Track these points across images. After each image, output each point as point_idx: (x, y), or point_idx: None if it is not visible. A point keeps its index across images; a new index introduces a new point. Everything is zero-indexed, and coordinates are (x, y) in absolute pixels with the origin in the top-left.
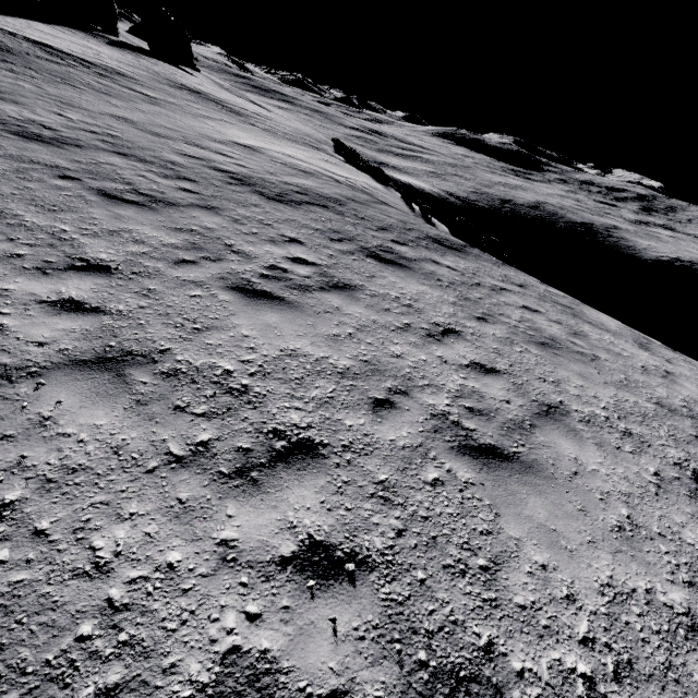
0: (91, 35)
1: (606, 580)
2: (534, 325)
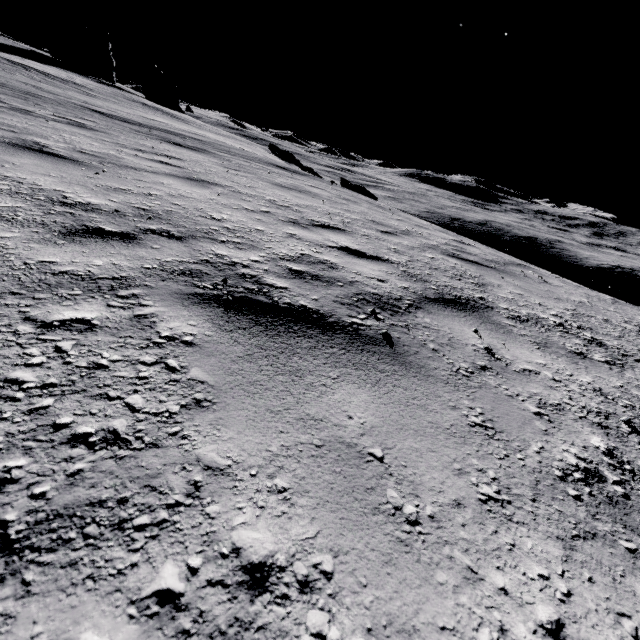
0: (84, 76)
1: (10, 176)
2: (299, 186)
